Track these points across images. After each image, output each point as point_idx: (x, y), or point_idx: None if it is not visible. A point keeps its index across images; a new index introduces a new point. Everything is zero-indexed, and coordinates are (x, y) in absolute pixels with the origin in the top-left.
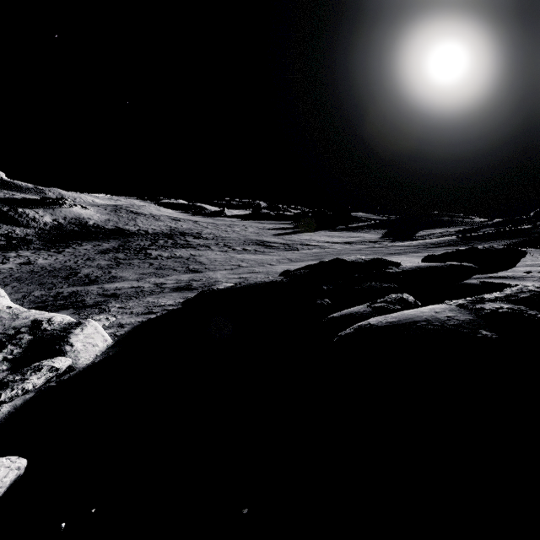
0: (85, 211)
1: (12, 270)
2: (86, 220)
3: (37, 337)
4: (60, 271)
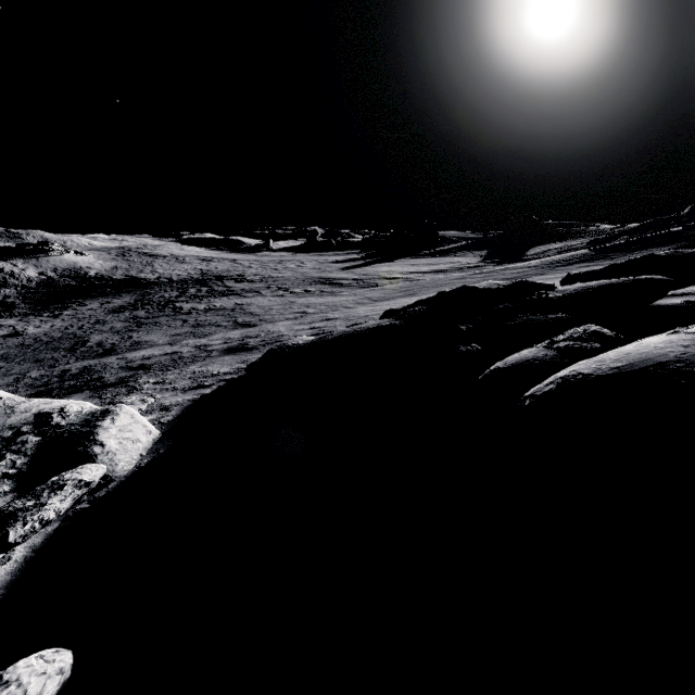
0: (82, 258)
1: None
2: (85, 270)
3: (48, 437)
4: (61, 341)
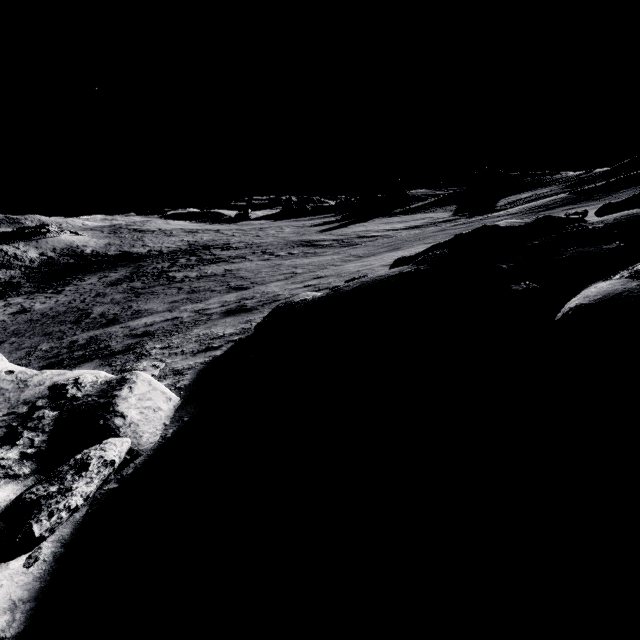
0: (77, 237)
1: (4, 323)
2: (81, 249)
3: (65, 411)
4: (66, 314)
